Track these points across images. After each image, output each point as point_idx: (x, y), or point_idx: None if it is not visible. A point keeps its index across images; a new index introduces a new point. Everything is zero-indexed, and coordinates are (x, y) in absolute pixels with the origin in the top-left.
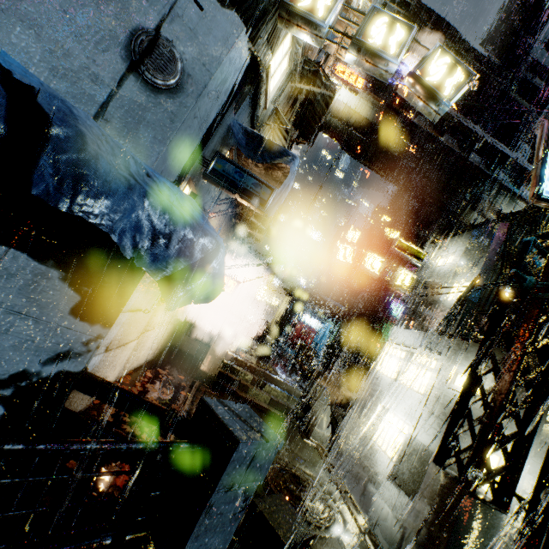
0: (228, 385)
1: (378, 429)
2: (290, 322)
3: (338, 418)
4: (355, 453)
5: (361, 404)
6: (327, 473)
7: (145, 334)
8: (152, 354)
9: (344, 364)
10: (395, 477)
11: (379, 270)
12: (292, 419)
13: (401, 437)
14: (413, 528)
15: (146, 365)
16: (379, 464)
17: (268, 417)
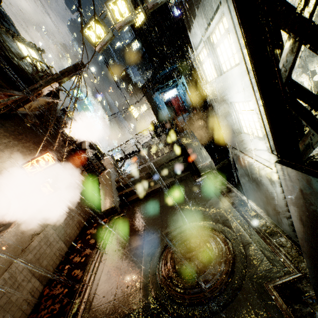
0: (130, 197)
1: (237, 123)
2: (158, 108)
3: (219, 132)
4: (239, 149)
5: (218, 115)
6: (219, 196)
7: (26, 251)
8: (79, 227)
9: (197, 98)
10: (272, 151)
11: (129, 8)
12: (182, 173)
13: (254, 115)
14: (317, 264)
15: (79, 238)
16: (256, 148)
17: (166, 190)
